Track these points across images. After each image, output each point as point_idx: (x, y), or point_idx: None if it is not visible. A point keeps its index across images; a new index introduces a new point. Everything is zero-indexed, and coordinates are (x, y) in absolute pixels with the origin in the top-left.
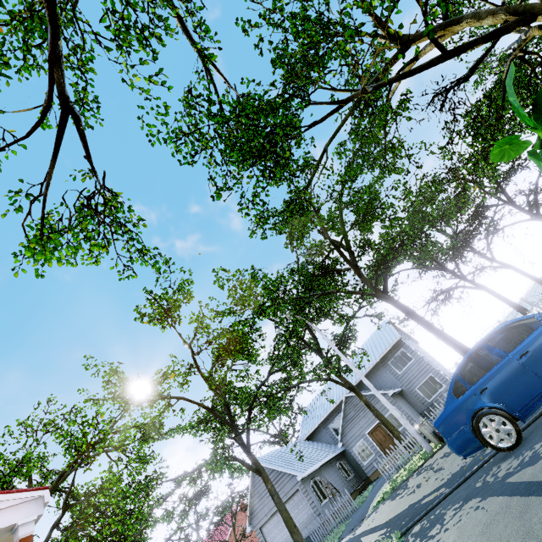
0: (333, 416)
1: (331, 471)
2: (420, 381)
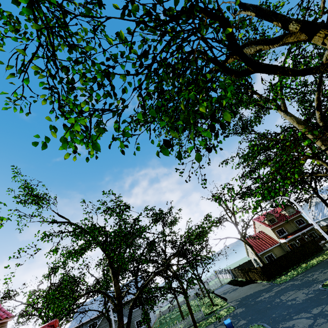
0: (93, 320)
1: None
2: (138, 318)
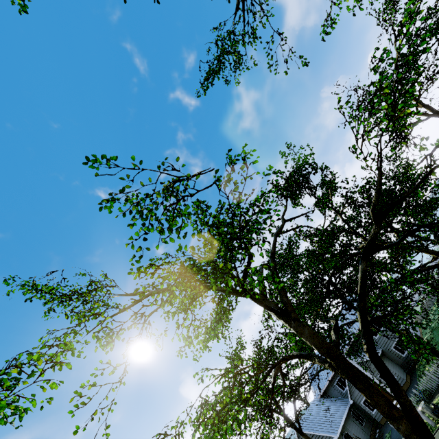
0: (335, 376)
1: (350, 422)
2: (393, 342)
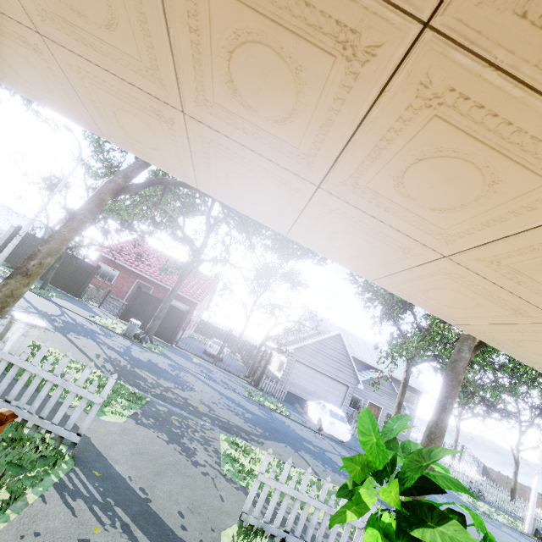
0: None
1: None
2: None
